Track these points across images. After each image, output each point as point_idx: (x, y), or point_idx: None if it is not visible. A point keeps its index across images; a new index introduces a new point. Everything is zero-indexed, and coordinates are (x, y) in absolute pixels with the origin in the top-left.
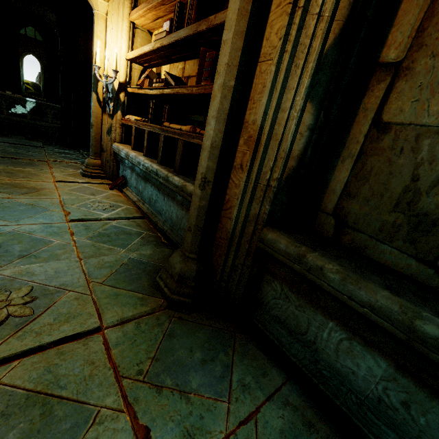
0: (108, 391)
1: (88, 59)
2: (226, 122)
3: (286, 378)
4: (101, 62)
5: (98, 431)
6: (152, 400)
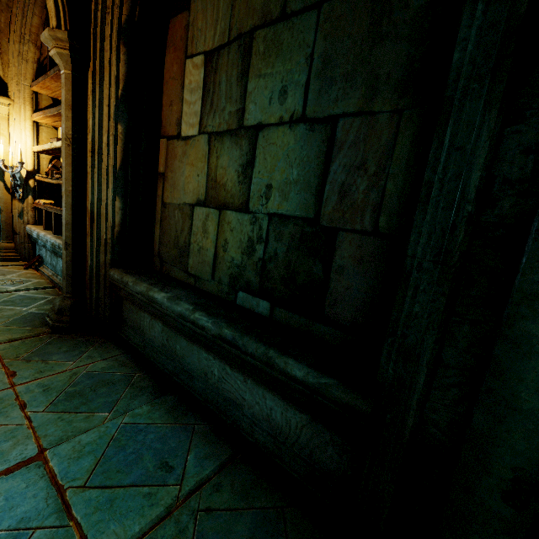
0: None
1: None
2: (72, 209)
3: (124, 353)
4: (6, 155)
5: None
6: (22, 365)
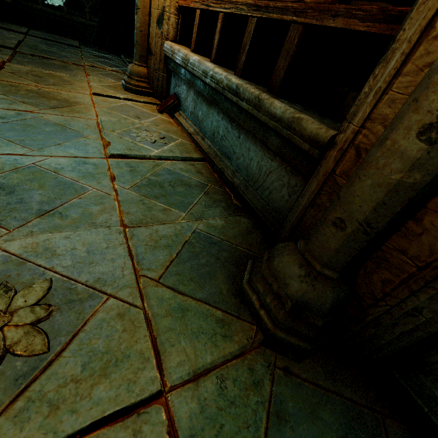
0: None
1: None
2: None
3: None
4: None
5: None
6: None
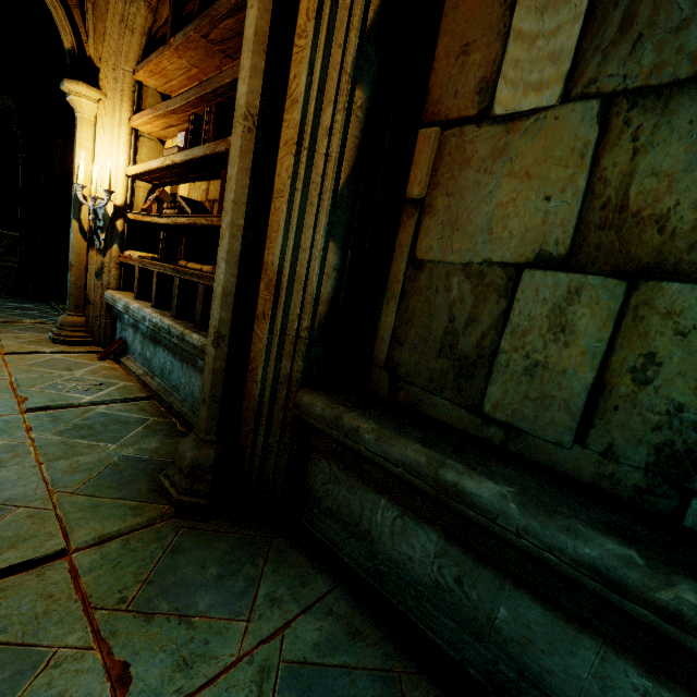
0: (71, 627)
1: (68, 169)
2: (239, 264)
3: (334, 584)
4: (86, 179)
5: (52, 676)
6: (137, 631)
